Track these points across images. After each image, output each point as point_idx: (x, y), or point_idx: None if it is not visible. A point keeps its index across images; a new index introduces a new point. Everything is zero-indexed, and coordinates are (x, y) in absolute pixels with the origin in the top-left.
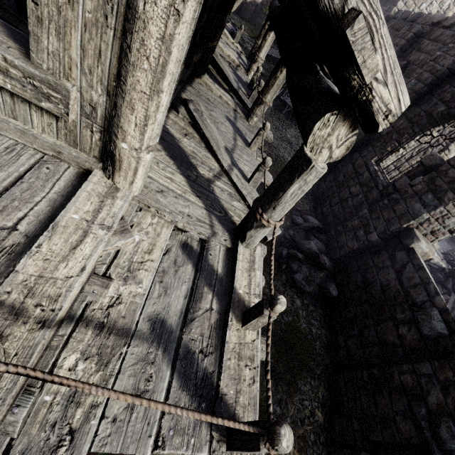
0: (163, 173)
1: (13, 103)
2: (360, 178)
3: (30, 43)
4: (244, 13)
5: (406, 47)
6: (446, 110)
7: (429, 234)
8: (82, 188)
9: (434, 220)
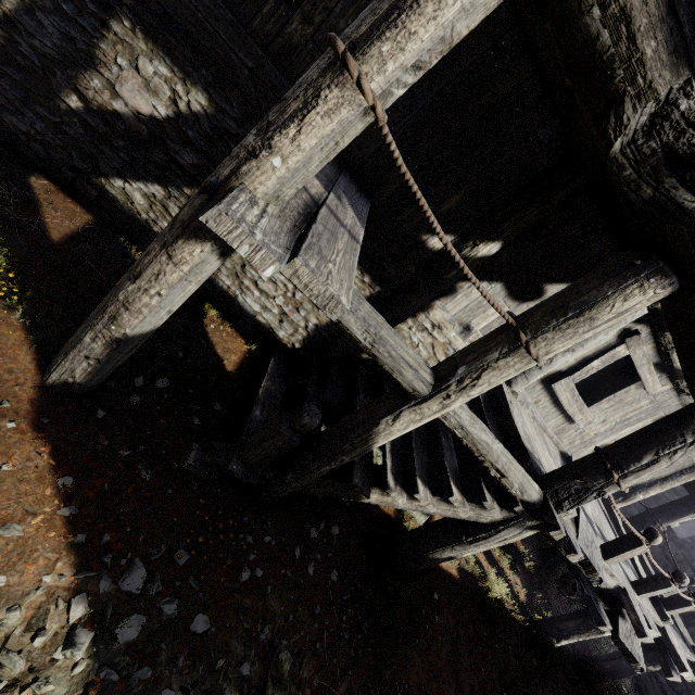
0: None
1: None
2: None
3: None
4: None
5: None
6: None
7: None
8: (614, 512)
9: None
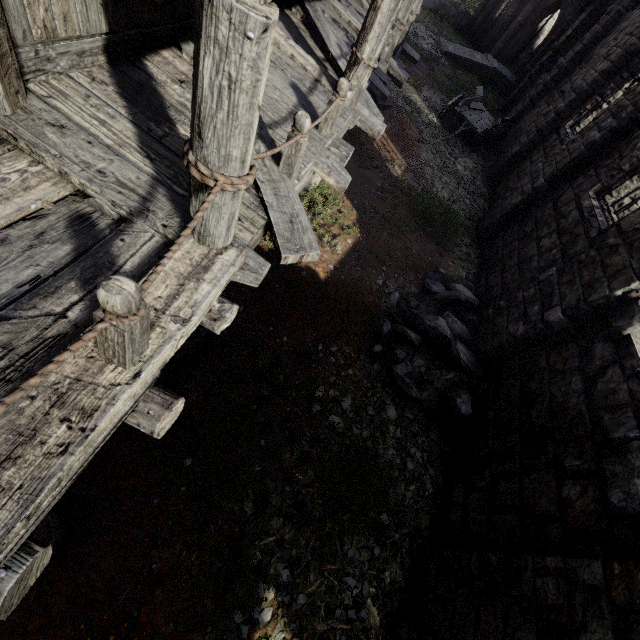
0: (91, 111)
1: None
2: (562, 221)
3: None
4: (428, 1)
5: None
6: None
7: None
8: None
9: None
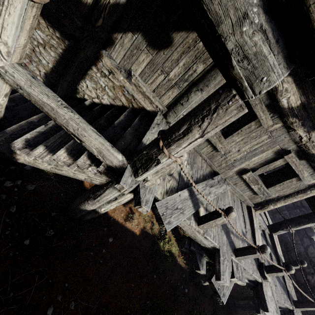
0: None
1: (246, 189)
2: None
3: (272, 187)
4: None
5: None
6: None
7: None
8: (253, 214)
9: None
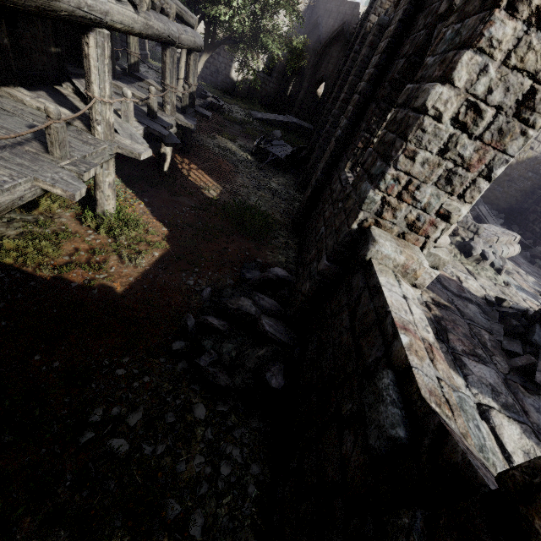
0: None
1: None
2: (333, 195)
3: None
4: (239, 92)
5: (376, 43)
6: (406, 62)
7: (409, 233)
8: None
9: (396, 199)
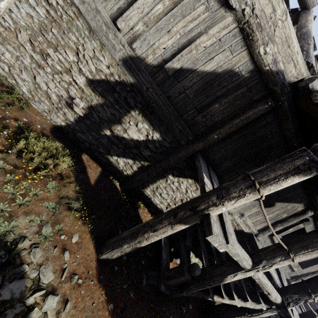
0: None
1: (287, 268)
2: None
3: (306, 268)
4: None
5: None
6: None
7: None
8: None
9: None
